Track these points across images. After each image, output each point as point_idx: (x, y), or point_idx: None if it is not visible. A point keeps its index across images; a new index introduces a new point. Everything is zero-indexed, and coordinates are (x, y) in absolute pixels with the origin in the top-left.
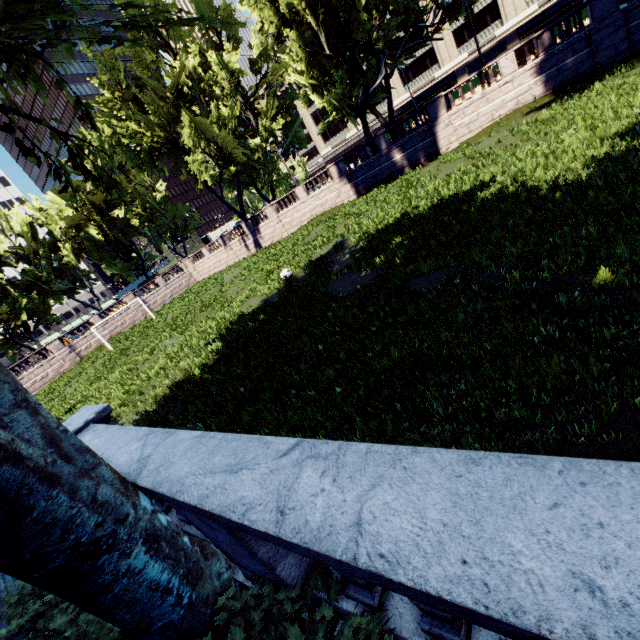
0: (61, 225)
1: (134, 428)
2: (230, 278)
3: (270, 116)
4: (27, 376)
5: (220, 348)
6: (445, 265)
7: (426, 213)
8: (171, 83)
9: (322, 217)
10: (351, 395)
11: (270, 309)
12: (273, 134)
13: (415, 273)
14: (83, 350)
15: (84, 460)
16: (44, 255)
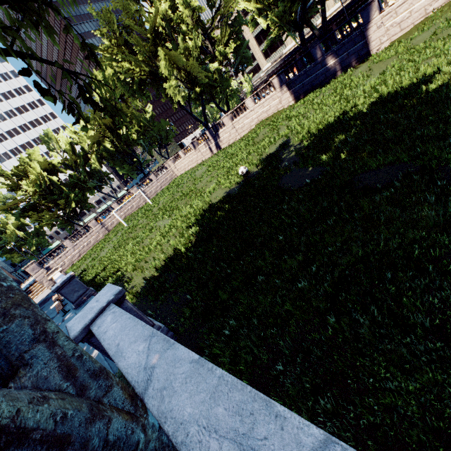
0: (88, 142)
1: (140, 323)
2: (200, 173)
3: (223, 42)
4: (79, 243)
5: (197, 231)
6: (395, 160)
7: (367, 111)
8: (150, 26)
9: (267, 121)
10: (315, 286)
11: (233, 200)
12: (226, 57)
13: (363, 168)
14: (109, 226)
15: (97, 386)
16: (80, 164)
